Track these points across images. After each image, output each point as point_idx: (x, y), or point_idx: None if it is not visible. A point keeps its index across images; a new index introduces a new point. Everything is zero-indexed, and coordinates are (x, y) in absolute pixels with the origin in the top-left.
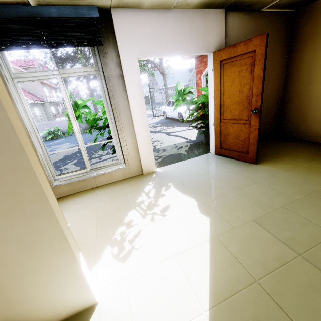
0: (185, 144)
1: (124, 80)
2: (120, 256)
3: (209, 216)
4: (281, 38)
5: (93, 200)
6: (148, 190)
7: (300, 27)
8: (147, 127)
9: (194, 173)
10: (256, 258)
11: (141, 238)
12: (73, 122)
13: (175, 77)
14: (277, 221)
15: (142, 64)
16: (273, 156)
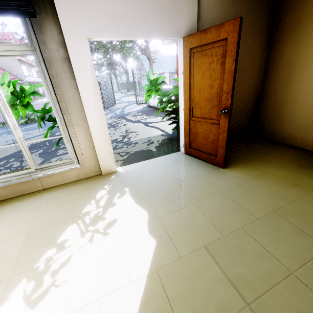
0: (160, 137)
1: (71, 65)
2: (32, 296)
3: (157, 239)
4: (262, 27)
5: (34, 207)
6: (100, 196)
7: (283, 15)
8: (104, 122)
9: (156, 177)
10: (195, 308)
11: (68, 268)
12: (6, 113)
13: (163, 63)
14: (230, 250)
15: (126, 47)
16: (243, 159)
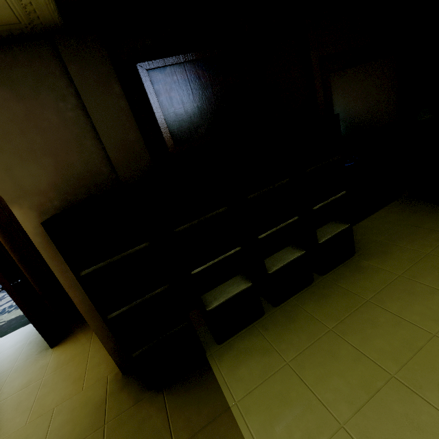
0: None
1: None
2: None
3: None
4: None
5: None
6: None
7: None
8: None
9: None
10: None
11: None
12: None
13: None
14: None
15: None
16: None
